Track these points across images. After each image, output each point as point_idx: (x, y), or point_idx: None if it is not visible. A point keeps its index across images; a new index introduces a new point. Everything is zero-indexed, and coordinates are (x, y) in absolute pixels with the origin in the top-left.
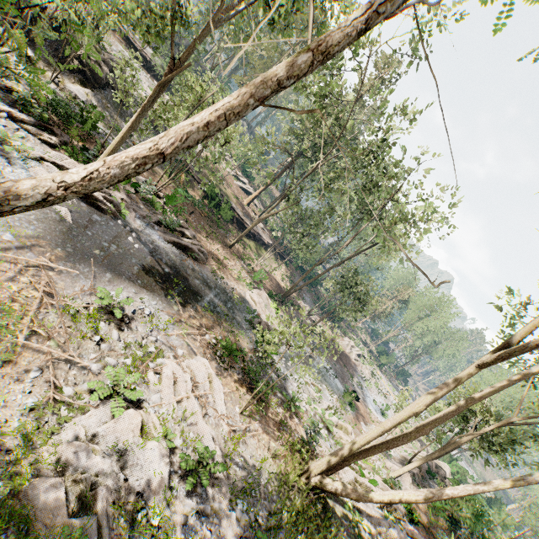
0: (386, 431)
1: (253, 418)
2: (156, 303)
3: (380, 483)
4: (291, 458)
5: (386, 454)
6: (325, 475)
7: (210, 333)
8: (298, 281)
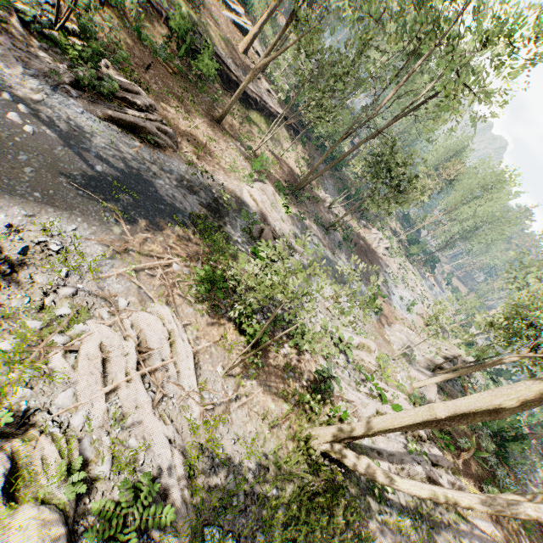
0: (439, 419)
1: (243, 377)
2: (75, 228)
3: (403, 404)
4: (297, 418)
5: (410, 359)
6: (340, 443)
7: (180, 260)
8: (316, 166)
